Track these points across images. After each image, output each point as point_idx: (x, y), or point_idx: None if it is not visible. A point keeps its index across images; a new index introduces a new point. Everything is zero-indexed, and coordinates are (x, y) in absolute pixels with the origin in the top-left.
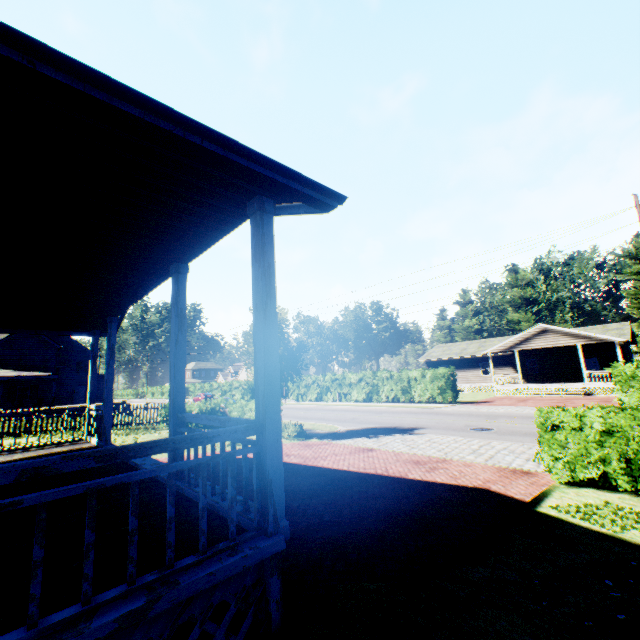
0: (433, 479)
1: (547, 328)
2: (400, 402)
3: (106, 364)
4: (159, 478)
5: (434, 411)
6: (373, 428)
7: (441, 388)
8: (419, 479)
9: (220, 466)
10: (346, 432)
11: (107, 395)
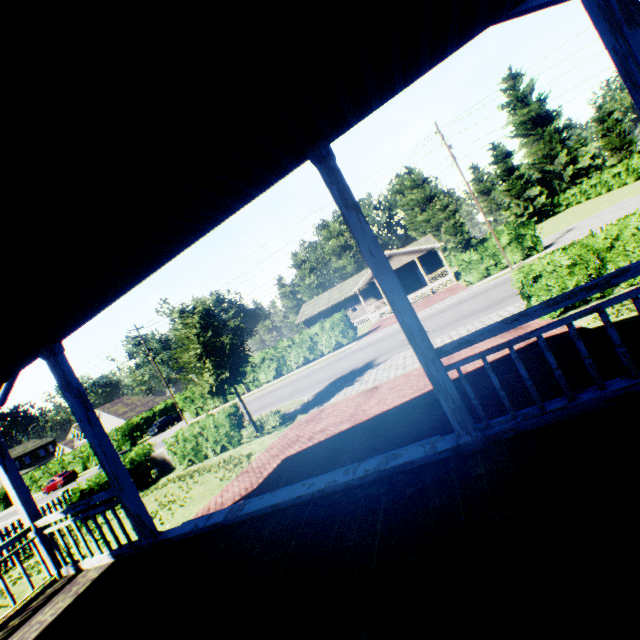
0: (490, 359)
1: (391, 254)
2: (308, 363)
3: (82, 424)
4: (419, 462)
5: (355, 350)
6: (335, 381)
7: (343, 331)
8: (482, 365)
9: (614, 342)
10: (319, 396)
11: (114, 468)
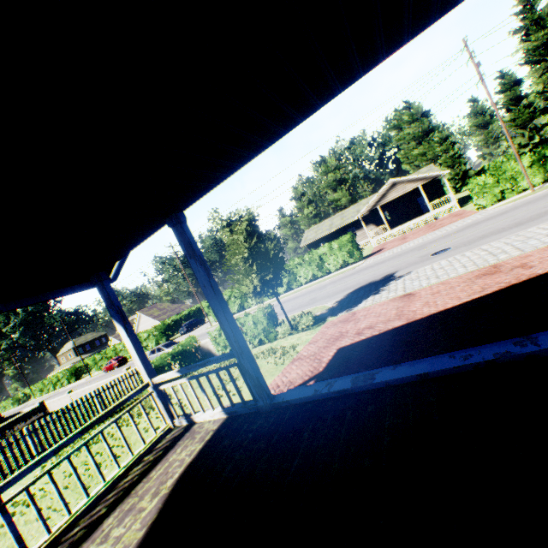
0: None
1: (395, 182)
2: (315, 279)
3: (205, 290)
4: None
5: (363, 267)
6: (355, 291)
7: (350, 252)
8: None
9: None
10: (343, 303)
11: (234, 333)
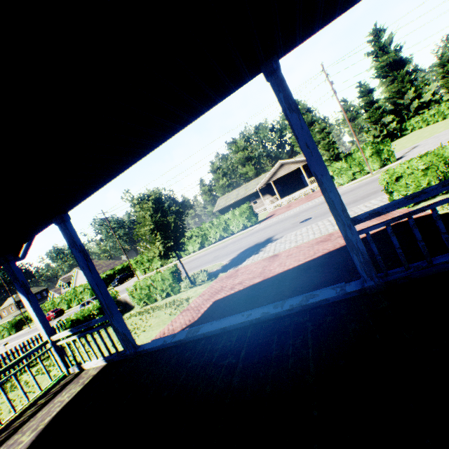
0: (363, 235)
1: (283, 163)
2: (223, 239)
3: (84, 271)
4: (333, 300)
5: (256, 230)
6: (244, 251)
7: (248, 217)
8: None
9: None
10: (233, 261)
11: (107, 302)
